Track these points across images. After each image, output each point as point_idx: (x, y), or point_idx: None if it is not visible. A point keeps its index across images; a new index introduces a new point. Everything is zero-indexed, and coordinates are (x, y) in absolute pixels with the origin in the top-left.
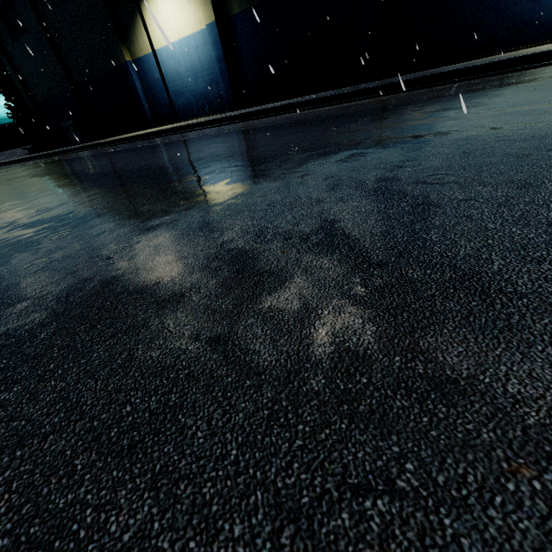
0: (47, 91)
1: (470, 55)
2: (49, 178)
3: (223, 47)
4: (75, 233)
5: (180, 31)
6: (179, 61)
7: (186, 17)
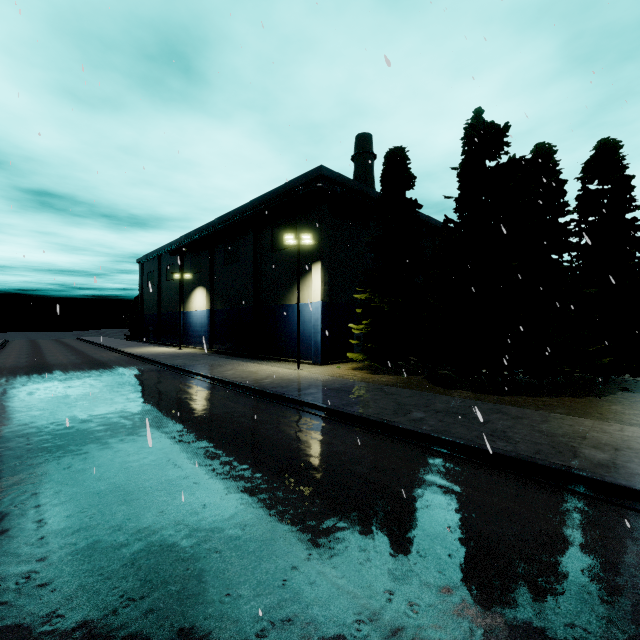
0: (150, 310)
1: (282, 356)
2: (47, 369)
3: (211, 320)
4: (7, 383)
5: (201, 307)
6: (198, 319)
7: (204, 303)
